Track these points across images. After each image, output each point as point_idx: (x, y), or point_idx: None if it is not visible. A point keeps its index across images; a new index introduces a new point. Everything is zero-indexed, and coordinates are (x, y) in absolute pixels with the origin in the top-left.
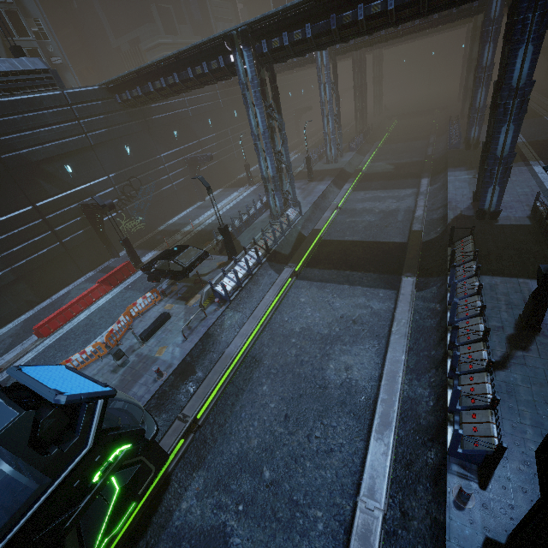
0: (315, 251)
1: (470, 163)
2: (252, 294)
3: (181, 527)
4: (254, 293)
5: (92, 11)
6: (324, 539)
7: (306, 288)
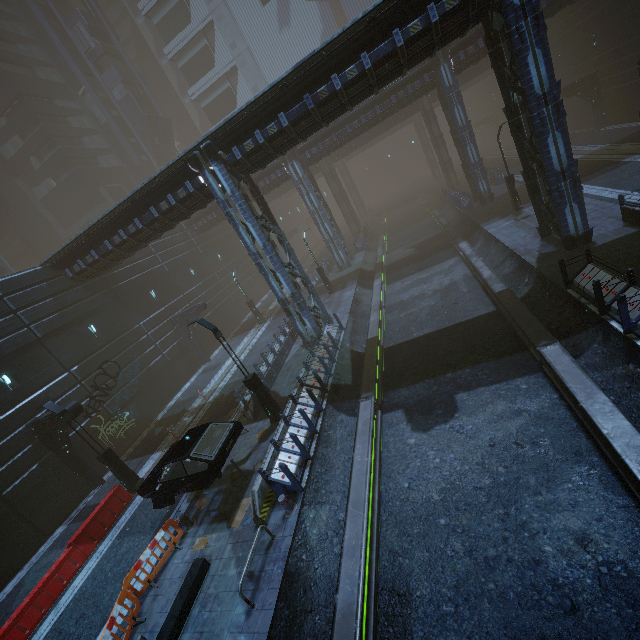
0: (385, 365)
1: (498, 212)
2: (329, 463)
3: None
4: (332, 460)
5: (33, 212)
6: None
7: (405, 422)
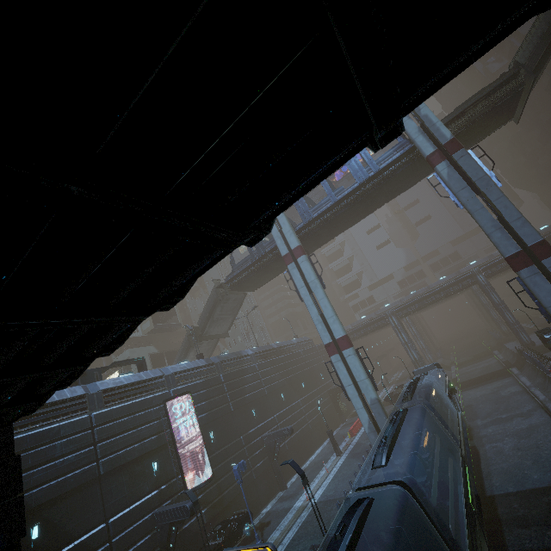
0: (460, 385)
1: (512, 339)
2: None
3: (482, 424)
4: None
5: None
6: (530, 405)
7: (469, 391)
